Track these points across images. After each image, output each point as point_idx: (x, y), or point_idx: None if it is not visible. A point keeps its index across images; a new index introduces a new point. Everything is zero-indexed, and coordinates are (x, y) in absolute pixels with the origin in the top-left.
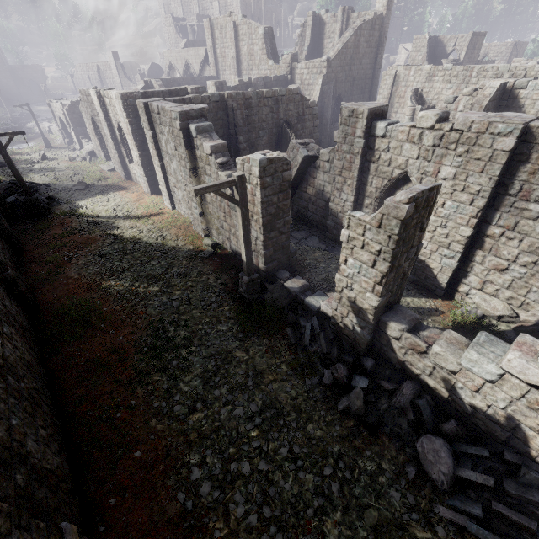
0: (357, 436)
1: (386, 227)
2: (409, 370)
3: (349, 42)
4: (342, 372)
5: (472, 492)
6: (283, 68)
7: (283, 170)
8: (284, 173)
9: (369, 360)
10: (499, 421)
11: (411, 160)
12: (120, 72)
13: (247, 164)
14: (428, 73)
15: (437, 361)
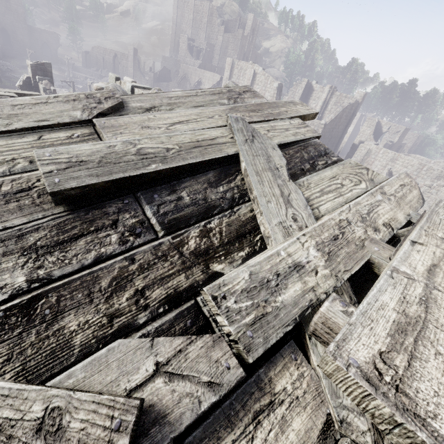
0: None
1: None
2: None
3: (338, 115)
4: None
5: None
6: None
7: None
8: None
9: None
10: None
11: None
12: (135, 65)
13: None
14: (393, 156)
15: None
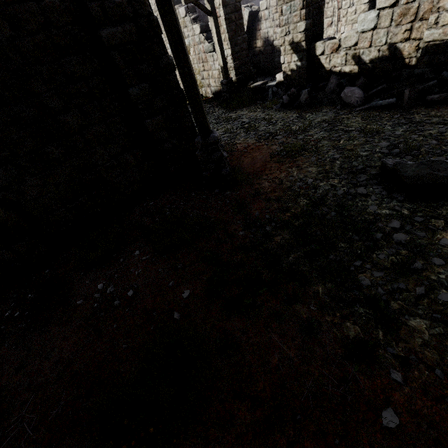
0: (306, 110)
1: None
2: (334, 73)
3: None
4: (293, 89)
5: (374, 98)
6: None
7: None
8: None
9: (310, 83)
10: (386, 56)
11: None
12: None
13: None
14: None
15: (346, 45)
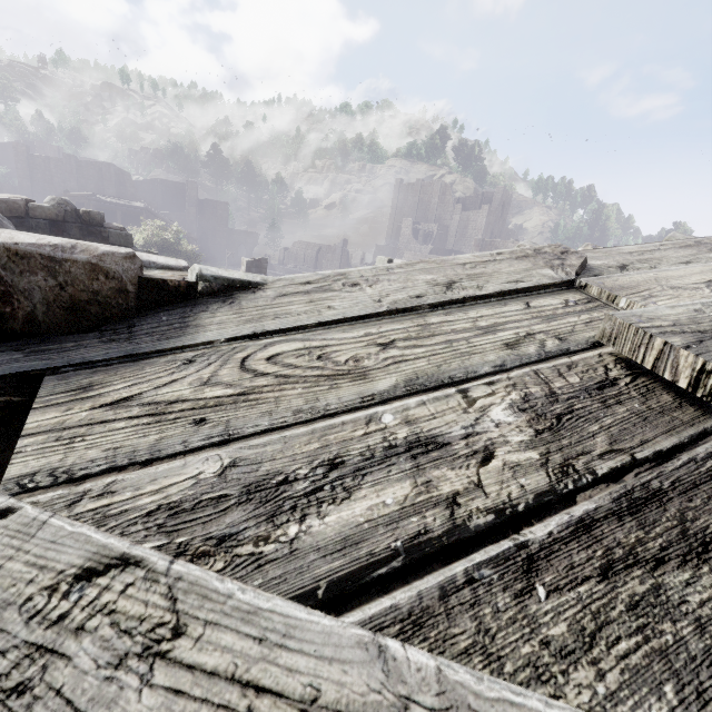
0: None
1: None
2: None
3: None
4: None
5: None
6: None
7: None
8: None
9: None
10: None
11: None
12: (343, 257)
13: None
14: None
15: None
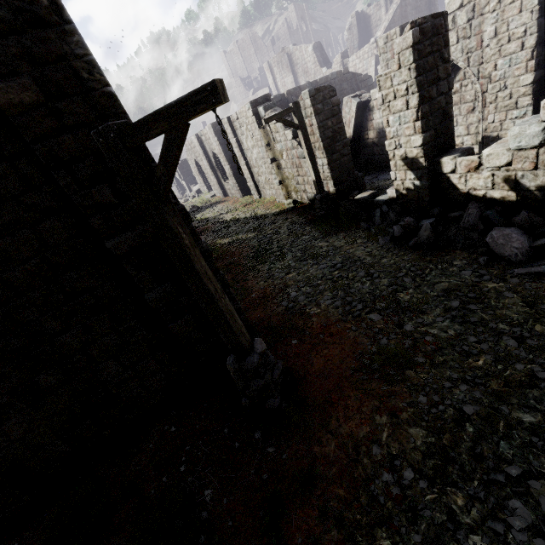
0: (428, 255)
1: (404, 63)
2: (475, 198)
3: (395, 16)
4: (408, 219)
5: None
6: (336, 69)
7: (330, 97)
8: (332, 99)
9: (435, 208)
10: None
11: (452, 47)
12: None
13: (301, 102)
14: None
15: (492, 164)
